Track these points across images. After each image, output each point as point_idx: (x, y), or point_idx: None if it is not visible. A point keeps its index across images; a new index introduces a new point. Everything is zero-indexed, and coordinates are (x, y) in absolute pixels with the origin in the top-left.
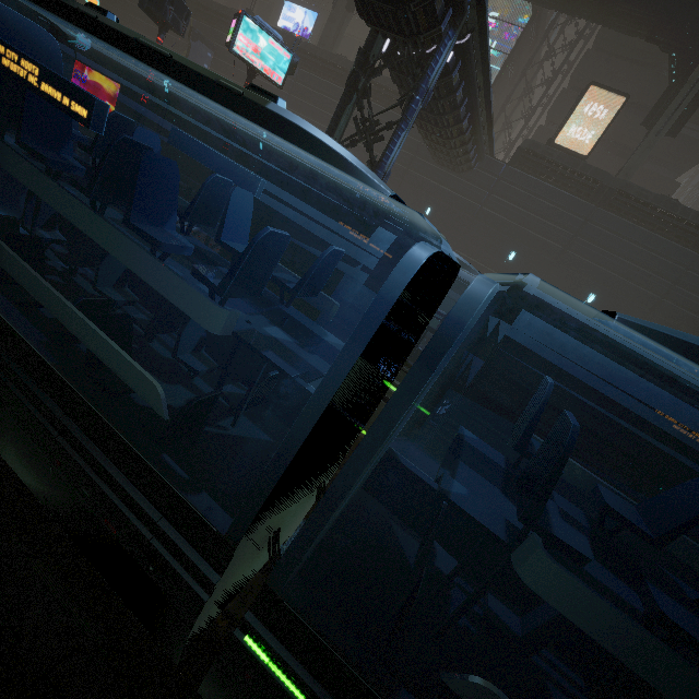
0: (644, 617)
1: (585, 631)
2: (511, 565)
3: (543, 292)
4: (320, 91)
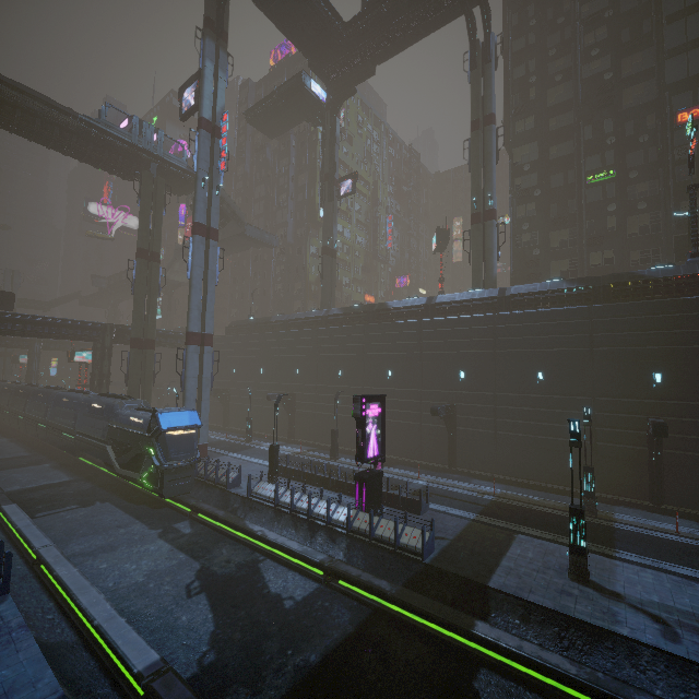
0: None
1: None
2: None
3: None
4: None
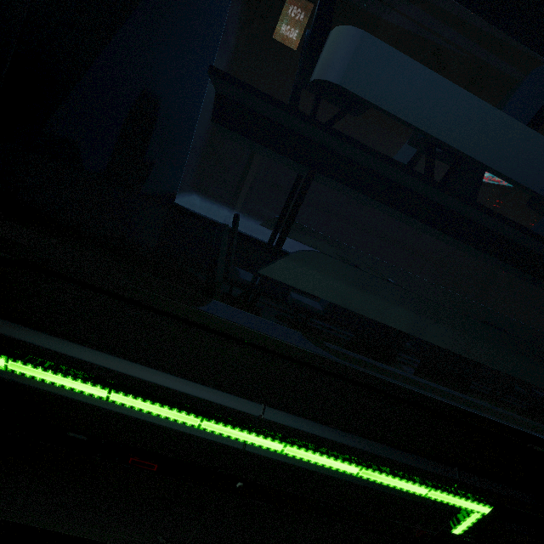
0: (427, 161)
1: (400, 116)
2: (307, 187)
3: None
4: None
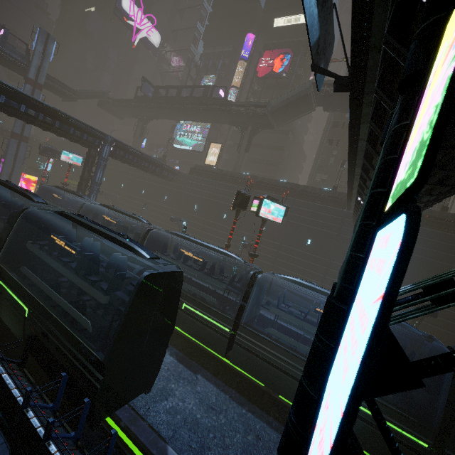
0: None
1: None
2: None
3: (209, 218)
4: (126, 165)
